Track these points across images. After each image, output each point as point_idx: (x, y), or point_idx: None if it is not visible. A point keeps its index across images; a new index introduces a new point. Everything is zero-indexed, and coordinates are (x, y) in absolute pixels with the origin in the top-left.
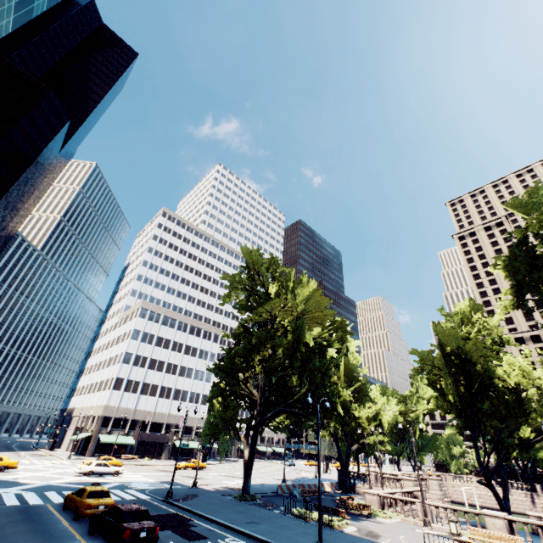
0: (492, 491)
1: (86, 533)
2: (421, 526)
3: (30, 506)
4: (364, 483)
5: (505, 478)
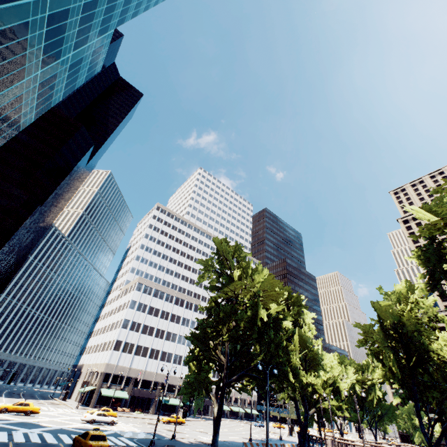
0: None
1: None
2: None
3: (48, 444)
4: (321, 446)
5: None
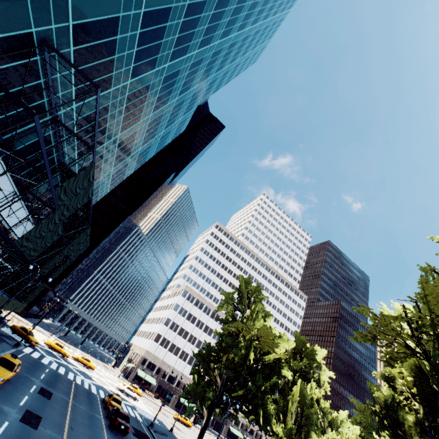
0: None
1: (105, 416)
2: None
3: (91, 392)
4: None
5: None
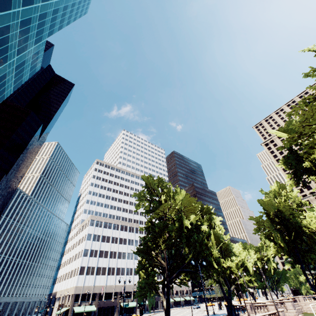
0: None
1: None
2: None
3: None
4: (244, 312)
5: None
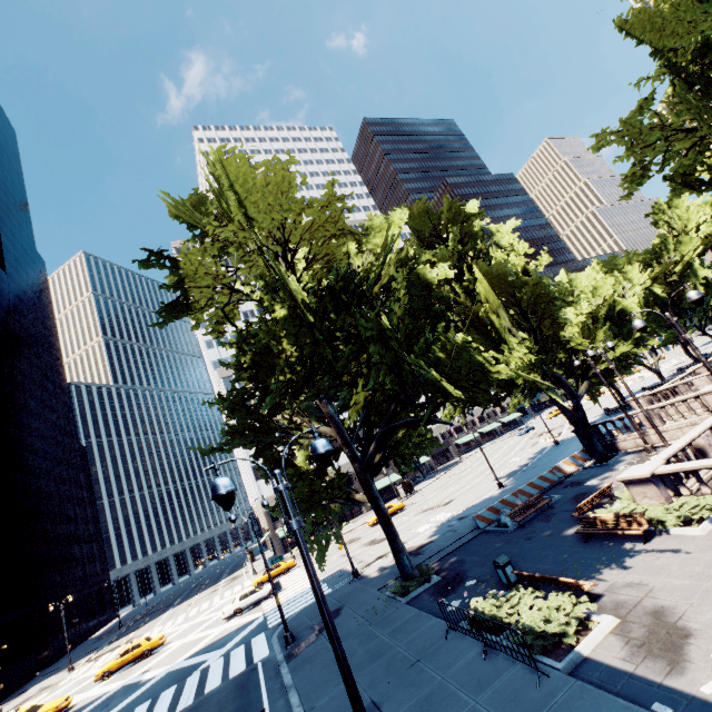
0: None
1: None
2: None
3: None
4: (628, 431)
5: None
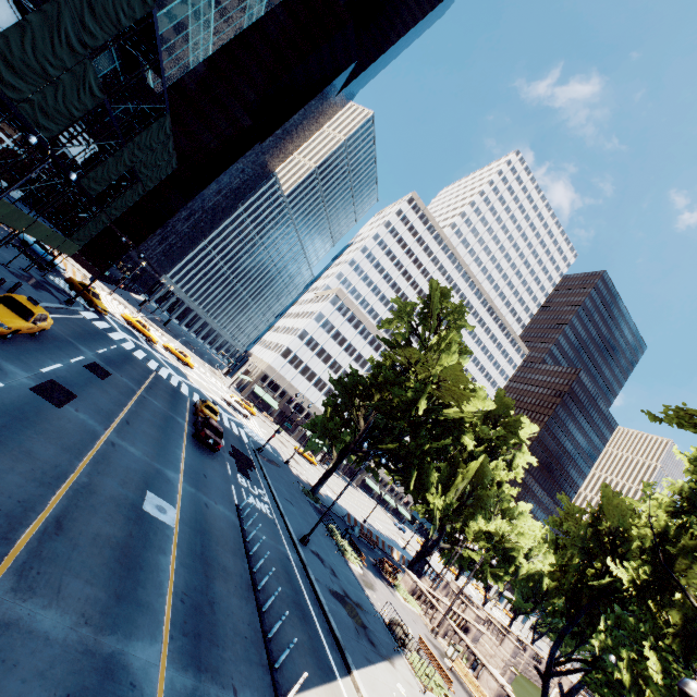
0: (543, 686)
1: (192, 423)
2: (428, 629)
3: (180, 391)
4: (432, 580)
5: (573, 693)
